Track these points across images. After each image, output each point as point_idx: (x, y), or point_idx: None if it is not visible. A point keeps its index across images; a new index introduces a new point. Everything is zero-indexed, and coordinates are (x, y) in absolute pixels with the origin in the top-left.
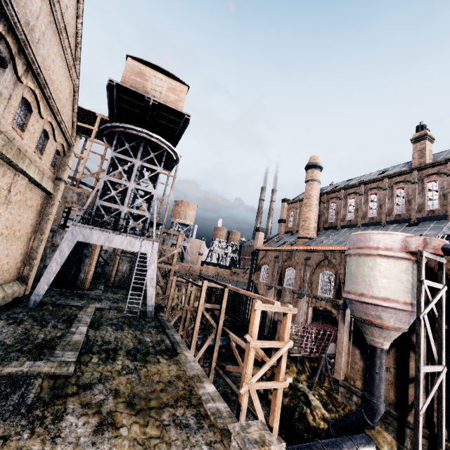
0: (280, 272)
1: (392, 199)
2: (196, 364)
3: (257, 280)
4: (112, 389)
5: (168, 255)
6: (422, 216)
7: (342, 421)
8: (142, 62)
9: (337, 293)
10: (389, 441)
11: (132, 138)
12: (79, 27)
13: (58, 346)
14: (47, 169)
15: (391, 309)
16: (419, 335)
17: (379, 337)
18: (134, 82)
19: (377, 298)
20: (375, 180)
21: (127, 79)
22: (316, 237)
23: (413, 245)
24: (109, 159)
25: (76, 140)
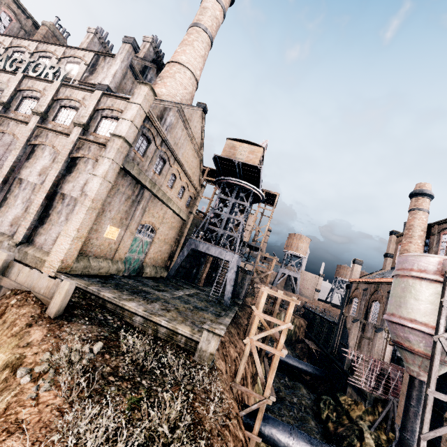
0: (367, 305)
1: None
2: (227, 322)
3: (347, 313)
4: (176, 307)
5: (262, 275)
6: None
7: None
8: (235, 140)
9: None
10: None
11: (232, 185)
12: (203, 131)
13: (166, 292)
14: (184, 207)
15: (419, 332)
16: (433, 357)
17: (413, 364)
18: (229, 153)
19: (404, 318)
20: None
21: (225, 152)
22: None
23: None
24: (216, 199)
25: (202, 189)
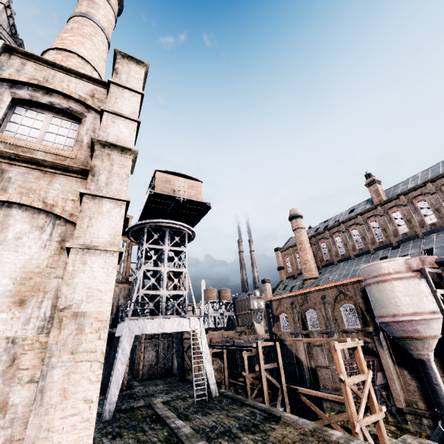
0: (301, 316)
1: (370, 230)
2: (304, 420)
3: (279, 331)
4: None
5: None
6: (399, 239)
7: None
8: (166, 172)
9: (363, 322)
10: None
11: (157, 229)
12: None
13: (184, 441)
14: None
15: (423, 321)
16: None
17: (423, 349)
18: (164, 188)
19: (408, 315)
20: (350, 218)
21: (159, 187)
22: (320, 275)
23: (414, 264)
24: (144, 251)
25: None
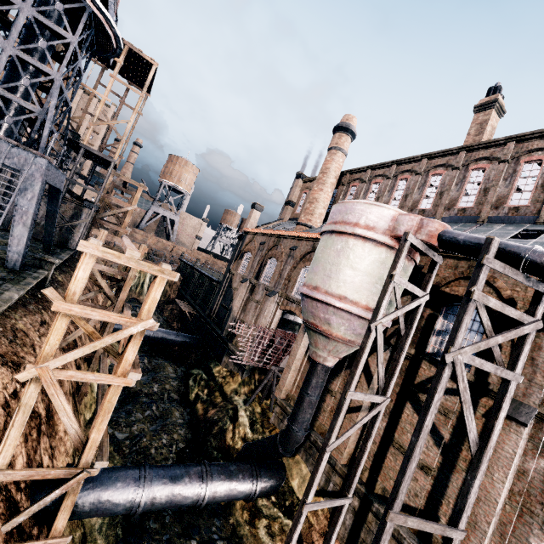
0: (261, 263)
1: (423, 188)
2: None
3: (236, 270)
4: None
5: (117, 211)
6: (449, 216)
7: (255, 444)
8: None
9: None
10: (304, 475)
11: None
12: None
13: None
14: None
15: (345, 313)
16: (363, 350)
17: (323, 349)
18: None
19: (331, 295)
20: (411, 159)
21: None
22: (319, 227)
23: (404, 226)
24: None
25: None
